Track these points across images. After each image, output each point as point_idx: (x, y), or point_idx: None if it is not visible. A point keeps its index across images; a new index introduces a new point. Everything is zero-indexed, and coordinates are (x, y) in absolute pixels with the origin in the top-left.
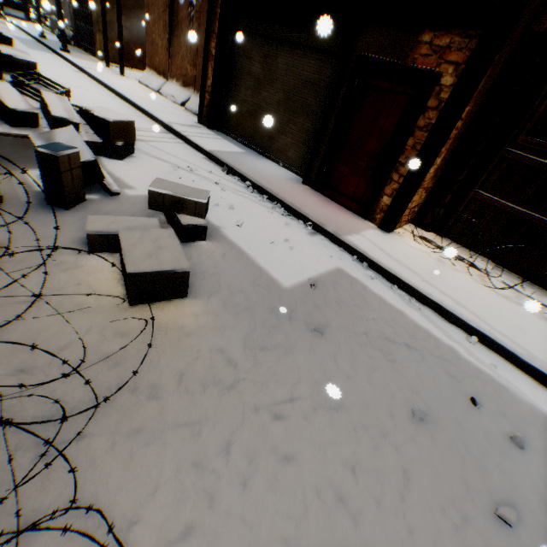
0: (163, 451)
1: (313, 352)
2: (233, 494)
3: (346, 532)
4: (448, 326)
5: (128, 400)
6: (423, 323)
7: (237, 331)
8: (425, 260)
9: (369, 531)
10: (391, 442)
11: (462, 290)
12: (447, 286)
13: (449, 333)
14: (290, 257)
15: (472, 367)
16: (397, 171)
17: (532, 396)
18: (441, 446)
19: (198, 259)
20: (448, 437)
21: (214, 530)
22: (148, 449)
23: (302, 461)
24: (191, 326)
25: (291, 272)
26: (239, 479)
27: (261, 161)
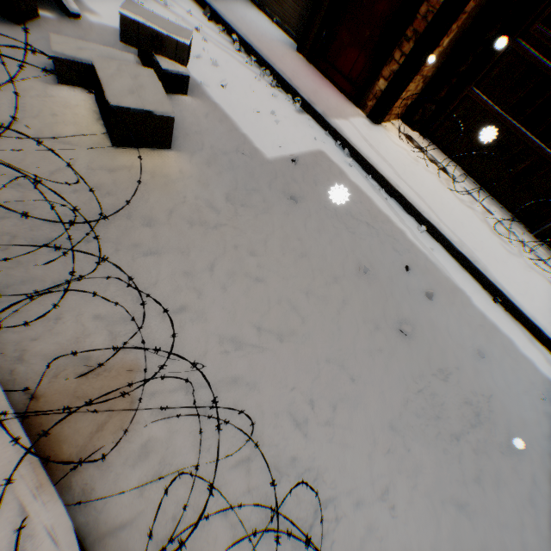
0: (160, 261)
1: (287, 215)
2: (216, 294)
3: (296, 324)
4: (406, 216)
5: (125, 223)
6: (386, 210)
7: (220, 187)
8: (403, 156)
9: (312, 326)
10: (339, 283)
11: (428, 188)
12: (415, 183)
13: (405, 221)
14: (274, 131)
15: (415, 247)
16: (401, 49)
17: (452, 272)
18: (374, 291)
19: (180, 114)
20: (381, 286)
21: (202, 311)
22: (147, 258)
23: (270, 284)
24: (176, 175)
25: (274, 145)
26: (221, 287)
27: (251, 11)
